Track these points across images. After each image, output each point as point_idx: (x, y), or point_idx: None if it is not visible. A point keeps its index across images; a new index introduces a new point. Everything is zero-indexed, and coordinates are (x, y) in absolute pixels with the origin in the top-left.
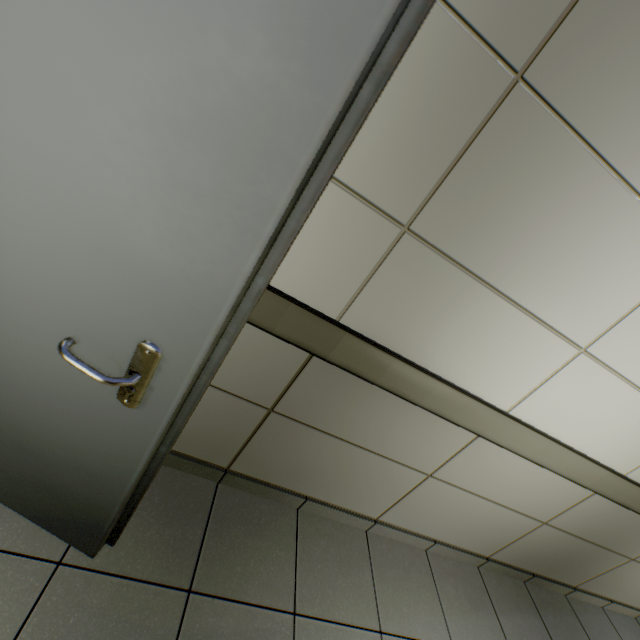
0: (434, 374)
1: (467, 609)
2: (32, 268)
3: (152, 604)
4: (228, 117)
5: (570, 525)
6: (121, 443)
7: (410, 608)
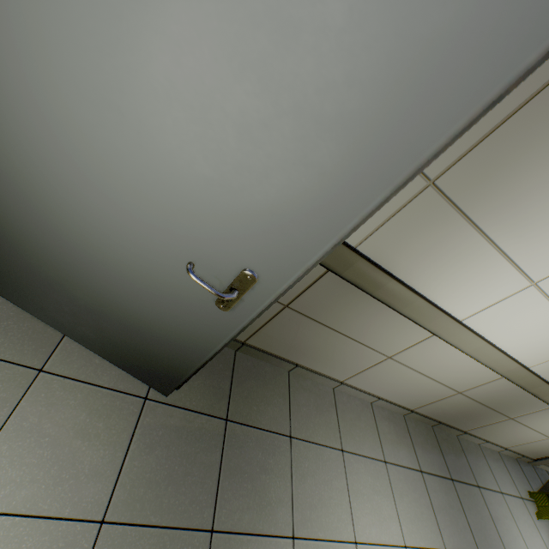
0: (418, 292)
1: (395, 440)
2: (165, 208)
3: (205, 426)
4: (366, 120)
5: (477, 395)
6: (208, 331)
7: (360, 438)
